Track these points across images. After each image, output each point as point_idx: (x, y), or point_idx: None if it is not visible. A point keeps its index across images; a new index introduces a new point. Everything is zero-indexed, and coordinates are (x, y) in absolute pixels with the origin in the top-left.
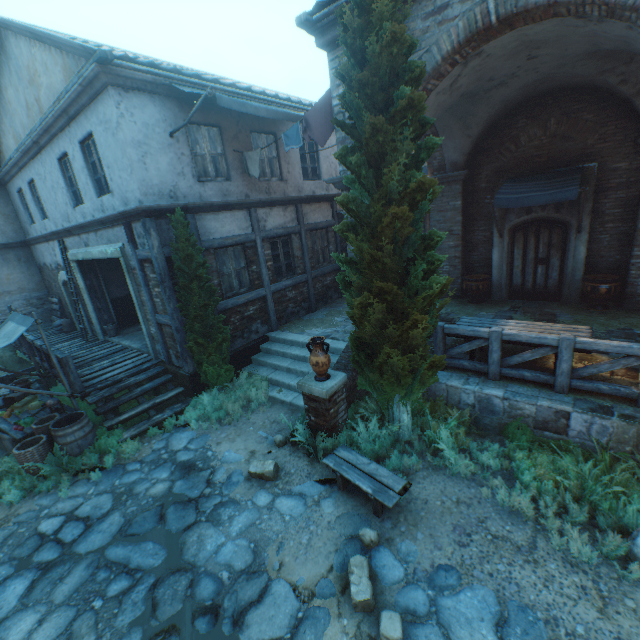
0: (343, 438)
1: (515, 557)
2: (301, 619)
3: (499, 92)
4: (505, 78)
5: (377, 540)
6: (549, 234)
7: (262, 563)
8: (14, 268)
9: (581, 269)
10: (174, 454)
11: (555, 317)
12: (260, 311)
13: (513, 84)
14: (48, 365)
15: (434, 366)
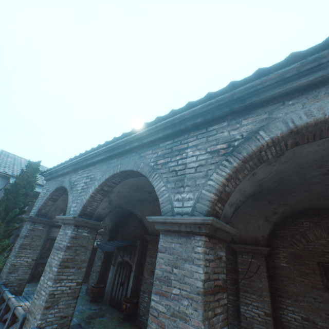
0: None
1: None
2: None
3: None
4: None
5: None
6: (126, 269)
7: None
8: None
9: (130, 292)
10: None
11: (100, 317)
12: None
13: None
14: None
15: None
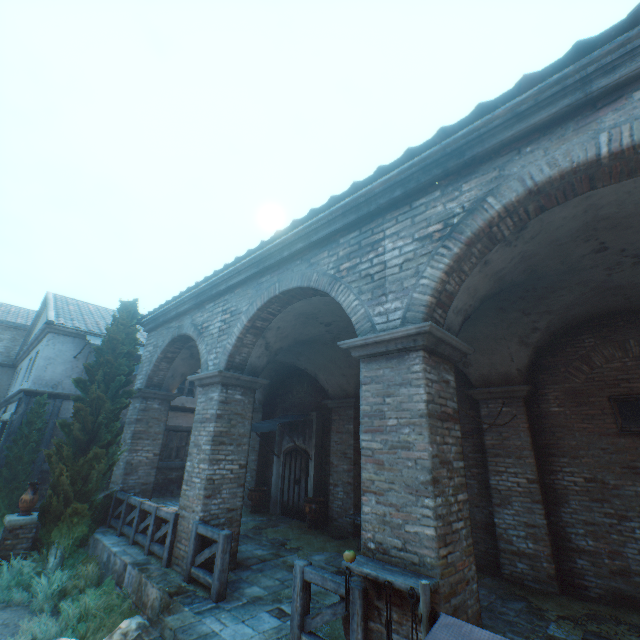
0: (2, 570)
1: None
2: None
3: None
4: None
5: None
6: (301, 459)
7: None
8: None
9: (312, 491)
10: None
11: (272, 527)
12: None
13: None
14: None
15: (80, 513)
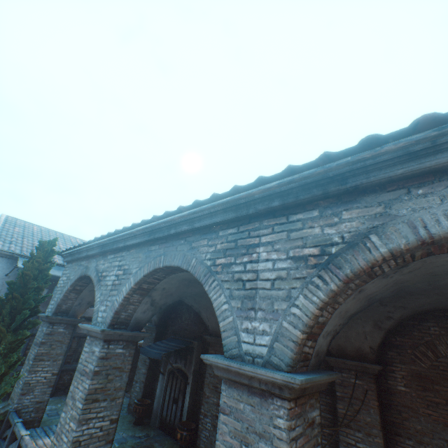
0: None
1: None
2: None
3: None
4: None
5: None
6: (181, 380)
7: None
8: None
9: (186, 414)
10: None
11: None
12: None
13: None
14: None
15: None
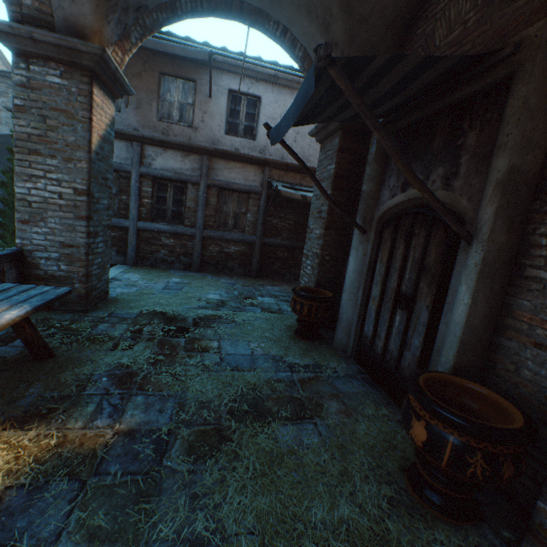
0: None
1: None
2: None
3: None
4: None
5: None
6: (424, 239)
7: None
8: None
9: (451, 350)
10: None
11: (287, 419)
12: (119, 240)
13: None
14: None
15: None
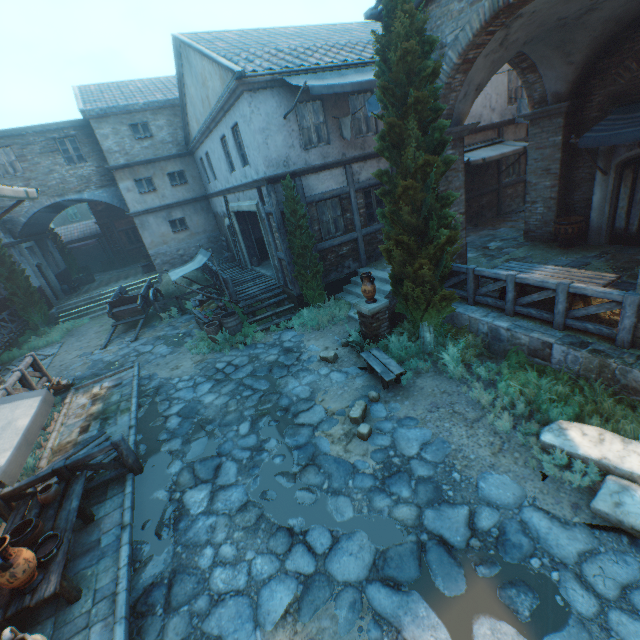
0: (382, 345)
1: (459, 423)
2: (324, 420)
3: (594, 16)
4: (588, 7)
5: (377, 398)
6: None
7: (313, 397)
8: (200, 216)
9: None
10: (282, 343)
11: (639, 265)
12: (352, 251)
13: (607, 6)
14: (219, 283)
15: (446, 299)
